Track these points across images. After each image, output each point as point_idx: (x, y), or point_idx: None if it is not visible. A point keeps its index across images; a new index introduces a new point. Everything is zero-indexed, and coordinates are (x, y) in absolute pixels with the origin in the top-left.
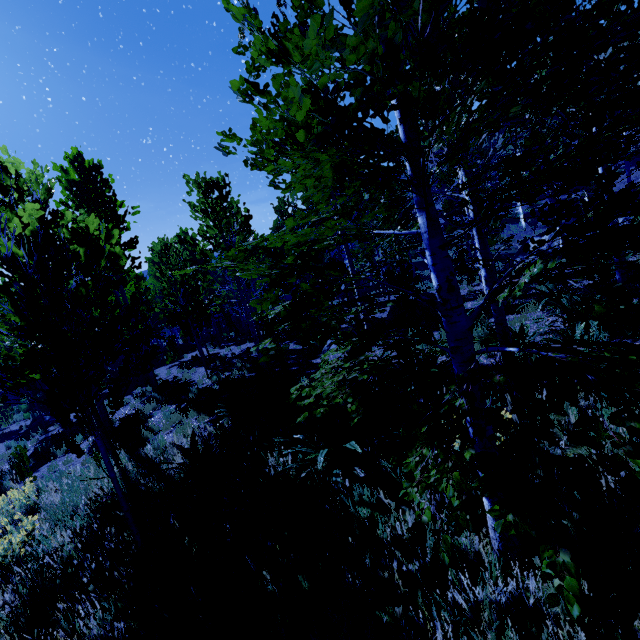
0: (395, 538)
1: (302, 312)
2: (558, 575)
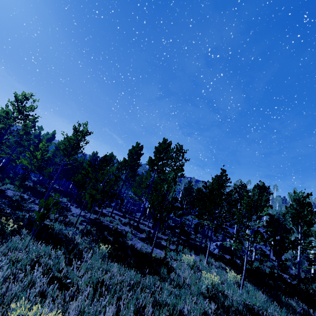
0: None
1: None
2: None
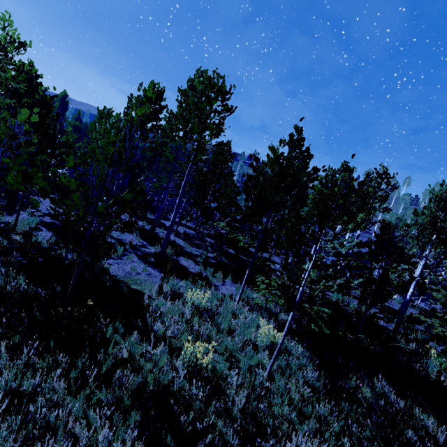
0: (444, 380)
1: None
2: None
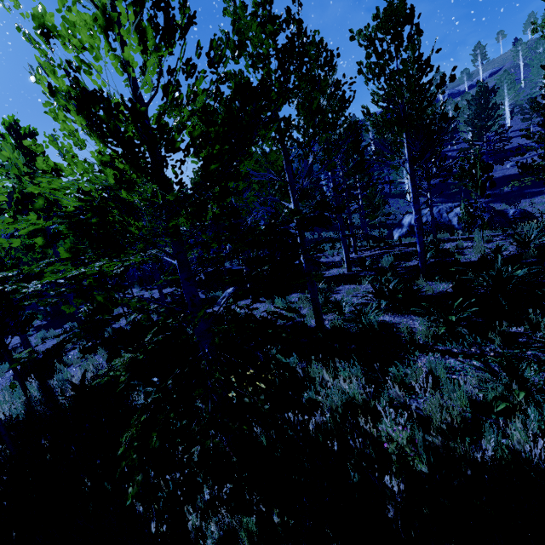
0: None
1: (97, 315)
2: (133, 486)
